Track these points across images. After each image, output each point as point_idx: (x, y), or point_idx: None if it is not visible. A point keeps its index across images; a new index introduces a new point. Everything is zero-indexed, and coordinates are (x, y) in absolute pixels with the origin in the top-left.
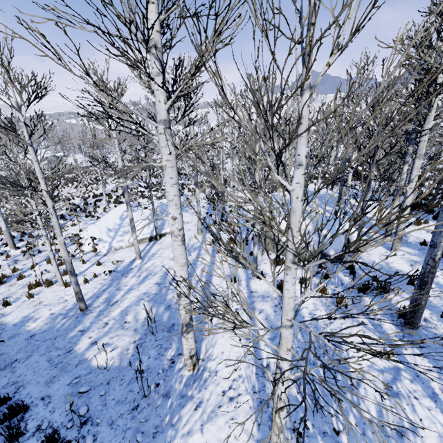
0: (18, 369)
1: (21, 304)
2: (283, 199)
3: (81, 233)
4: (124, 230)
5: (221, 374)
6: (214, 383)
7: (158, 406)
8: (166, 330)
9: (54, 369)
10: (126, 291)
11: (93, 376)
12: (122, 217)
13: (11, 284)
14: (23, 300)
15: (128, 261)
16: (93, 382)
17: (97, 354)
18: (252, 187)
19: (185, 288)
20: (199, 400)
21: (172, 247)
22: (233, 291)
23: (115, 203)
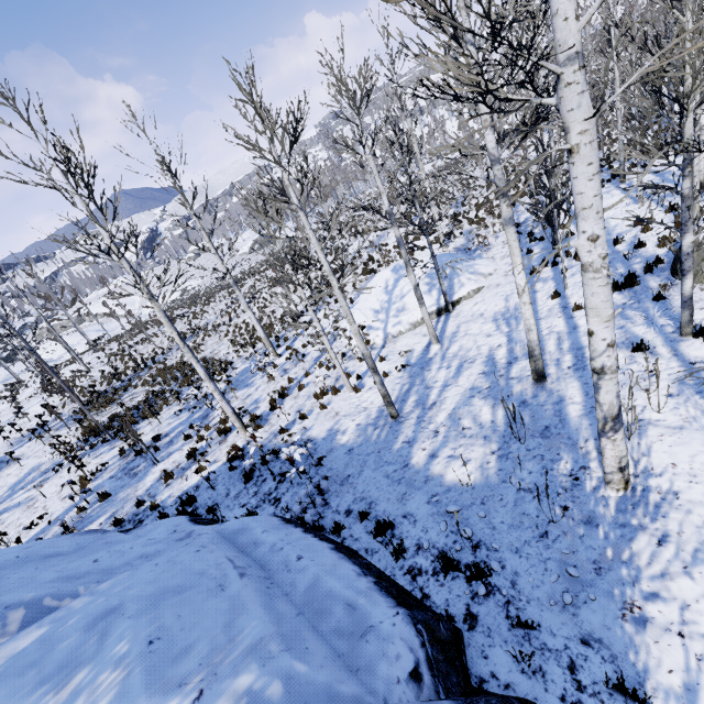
0: (357, 485)
1: (317, 417)
2: (700, 174)
3: (338, 325)
4: (396, 307)
5: (687, 496)
6: (680, 510)
7: (583, 536)
8: (538, 435)
9: (398, 485)
10: (440, 389)
11: (455, 494)
12: (387, 289)
13: (295, 397)
14: (316, 412)
15: (419, 349)
16: (459, 501)
17: (446, 468)
18: (686, 152)
19: (612, 359)
20: (660, 532)
21: (479, 318)
22: (645, 367)
23: (364, 274)
